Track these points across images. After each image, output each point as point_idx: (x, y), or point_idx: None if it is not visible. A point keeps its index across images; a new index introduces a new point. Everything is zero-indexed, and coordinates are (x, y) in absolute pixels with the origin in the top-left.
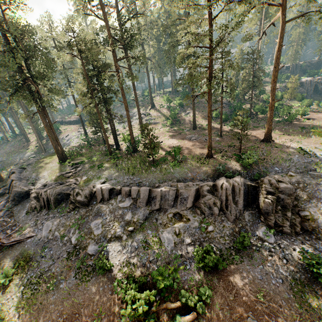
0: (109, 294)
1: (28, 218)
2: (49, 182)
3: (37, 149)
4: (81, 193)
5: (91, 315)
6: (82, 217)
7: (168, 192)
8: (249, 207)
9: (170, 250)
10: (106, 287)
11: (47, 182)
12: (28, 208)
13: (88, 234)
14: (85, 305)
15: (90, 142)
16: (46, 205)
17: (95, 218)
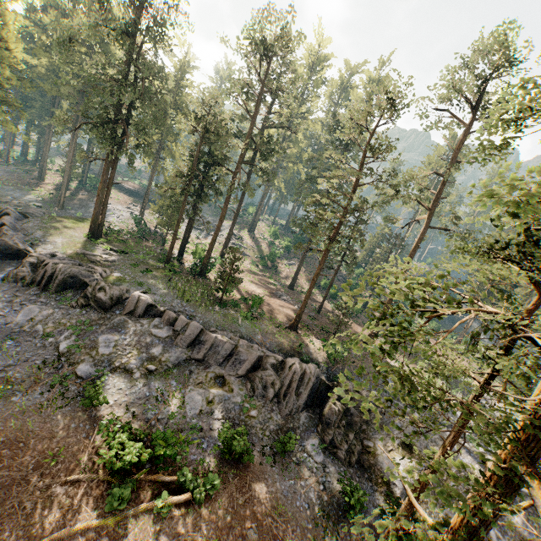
0: (82, 436)
1: (3, 288)
2: (60, 255)
3: (51, 198)
4: (107, 291)
5: (43, 453)
6: (91, 322)
7: (223, 344)
8: (311, 408)
9: (191, 417)
10: (82, 426)
11: (57, 253)
12: (11, 273)
13: (88, 347)
14: (40, 437)
15: (144, 232)
16: (43, 282)
17: (110, 331)
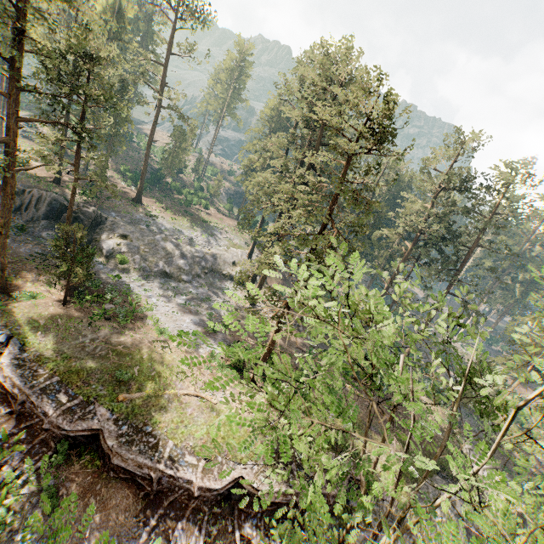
0: None
1: None
2: None
3: None
4: None
5: None
6: None
7: None
8: (54, 219)
9: None
10: None
11: None
12: None
13: None
14: None
15: None
16: None
17: None
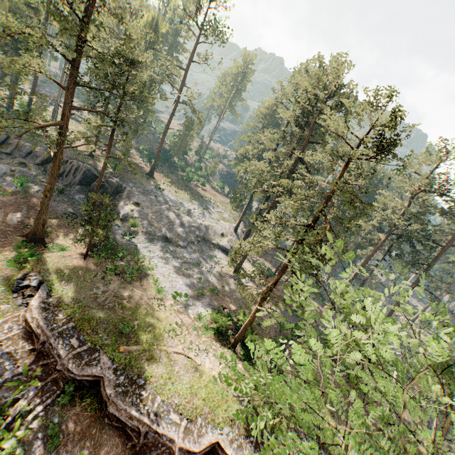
0: None
1: None
2: None
3: None
4: None
5: None
6: None
7: (25, 146)
8: (85, 185)
9: None
10: None
11: None
12: None
13: None
14: None
15: None
16: None
17: None
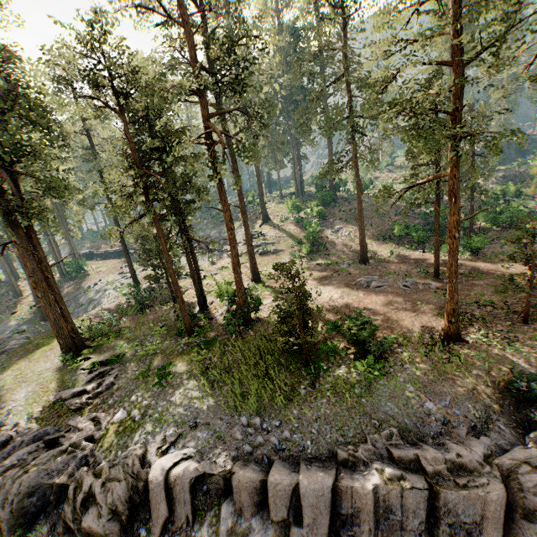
0: None
1: None
2: (22, 428)
3: (33, 312)
4: (98, 500)
5: None
6: None
7: (399, 499)
8: None
9: None
10: None
11: (17, 427)
12: None
13: None
14: None
15: (143, 299)
16: None
17: None
